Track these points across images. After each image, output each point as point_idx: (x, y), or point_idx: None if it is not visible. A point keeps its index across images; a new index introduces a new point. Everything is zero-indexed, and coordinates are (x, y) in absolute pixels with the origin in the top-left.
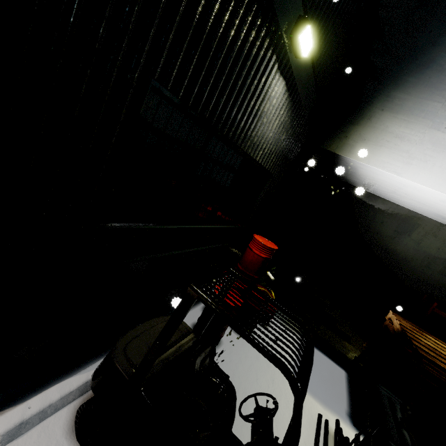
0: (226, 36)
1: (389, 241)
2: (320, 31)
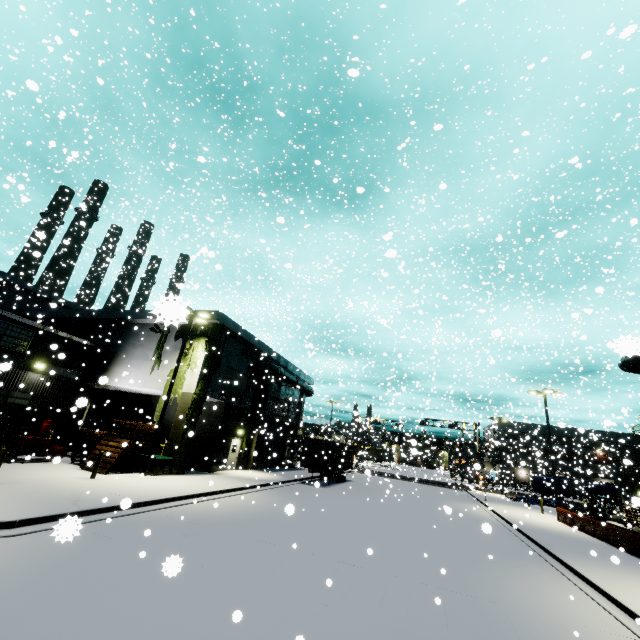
0: (7, 375)
1: (166, 415)
2: (52, 360)
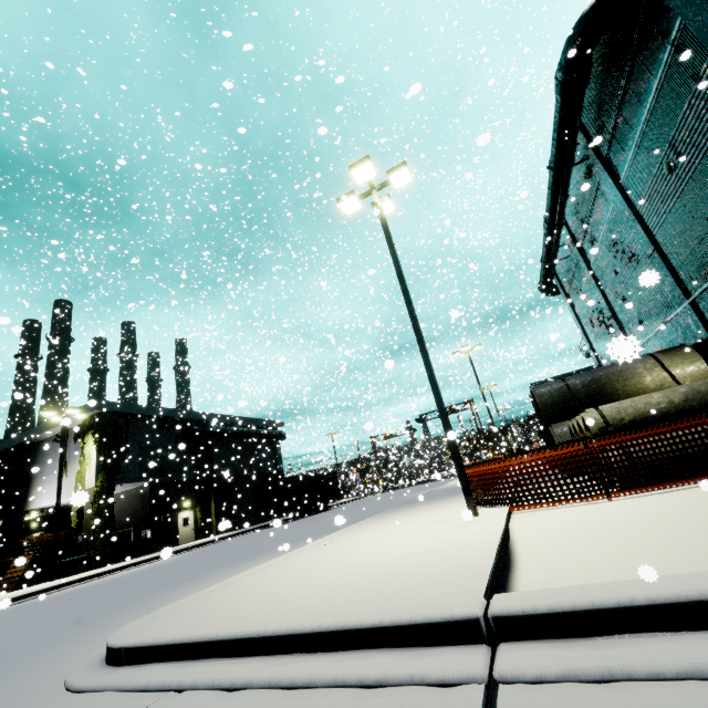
0: None
1: None
2: None
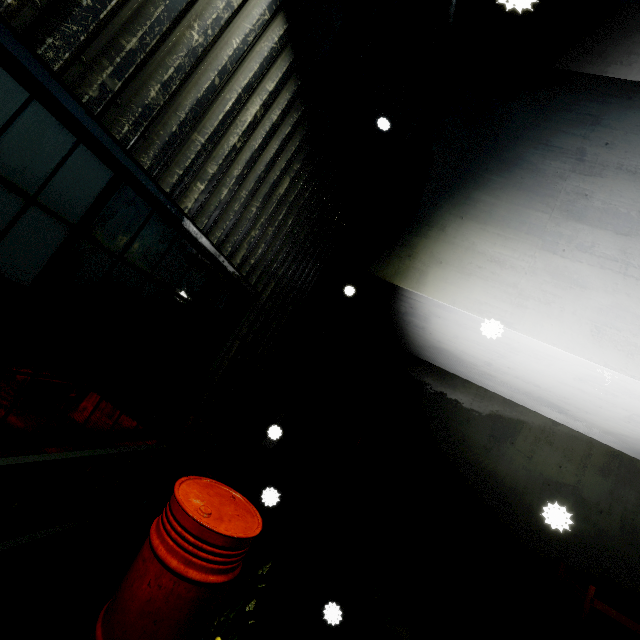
0: None
1: (484, 455)
2: None
